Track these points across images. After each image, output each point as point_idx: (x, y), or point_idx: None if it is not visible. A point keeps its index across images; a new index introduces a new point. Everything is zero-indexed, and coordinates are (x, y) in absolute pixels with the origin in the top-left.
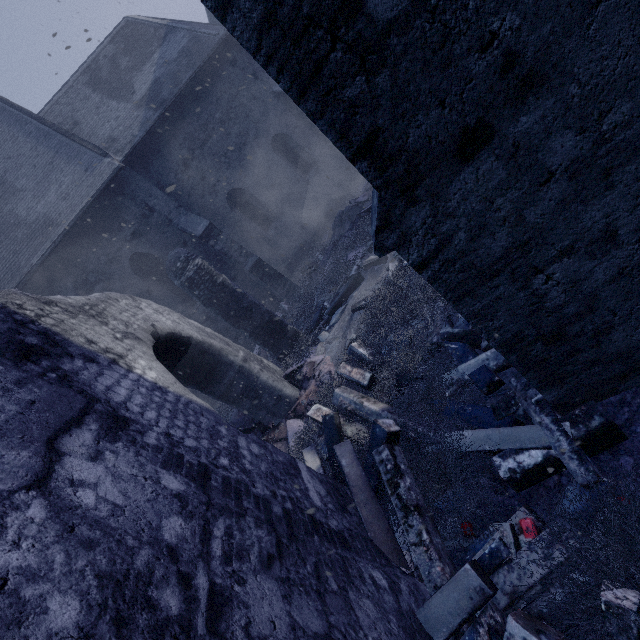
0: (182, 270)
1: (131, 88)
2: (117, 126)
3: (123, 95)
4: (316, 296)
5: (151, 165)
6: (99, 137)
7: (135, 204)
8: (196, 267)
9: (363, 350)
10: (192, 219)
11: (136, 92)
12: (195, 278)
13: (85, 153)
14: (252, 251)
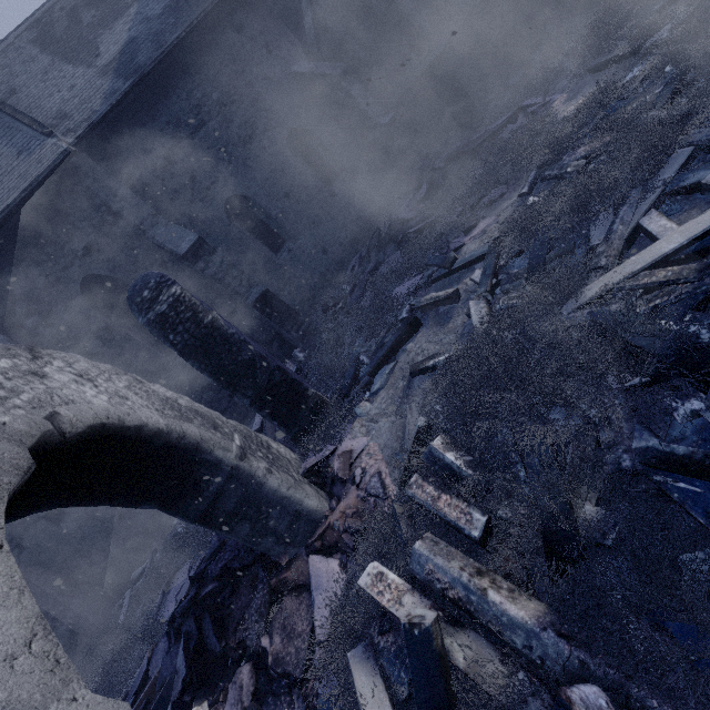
0: (151, 302)
1: (95, 49)
2: (71, 97)
3: (83, 58)
4: (347, 345)
5: (118, 154)
6: (44, 111)
7: (92, 206)
8: (172, 298)
9: (457, 459)
10: (174, 231)
11: (101, 55)
12: (170, 315)
13: (19, 130)
14: (257, 279)
